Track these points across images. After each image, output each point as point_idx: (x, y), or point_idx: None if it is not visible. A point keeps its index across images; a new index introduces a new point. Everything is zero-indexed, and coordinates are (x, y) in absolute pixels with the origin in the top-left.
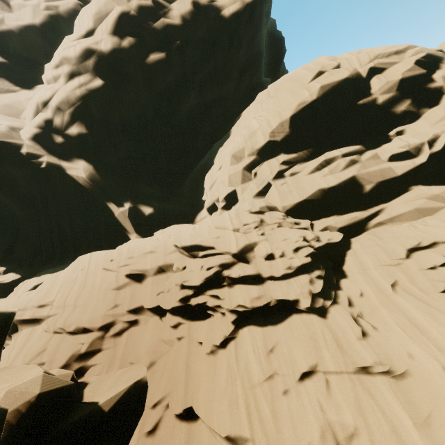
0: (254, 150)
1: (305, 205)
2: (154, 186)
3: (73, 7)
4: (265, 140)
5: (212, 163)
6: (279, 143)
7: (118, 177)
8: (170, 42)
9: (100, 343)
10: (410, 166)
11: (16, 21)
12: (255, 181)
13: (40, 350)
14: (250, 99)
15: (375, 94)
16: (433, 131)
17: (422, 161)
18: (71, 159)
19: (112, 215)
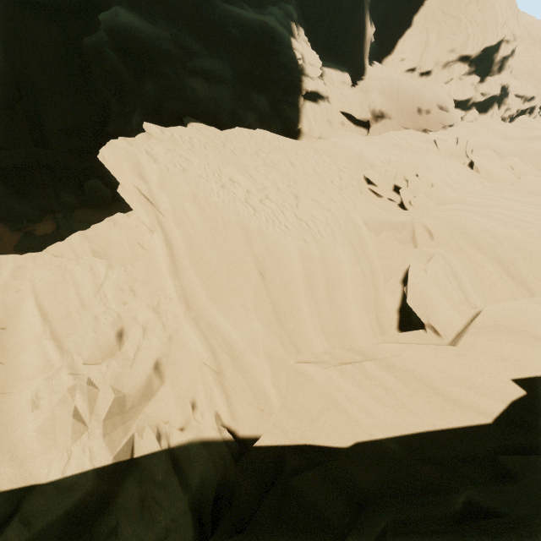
0: (462, 52)
1: (459, 100)
2: None
3: None
4: (471, 51)
5: (410, 16)
6: (471, 58)
7: None
8: None
9: None
10: (481, 99)
11: None
12: (446, 70)
13: None
14: None
15: (498, 54)
16: (494, 88)
17: (484, 99)
18: None
19: (365, 31)
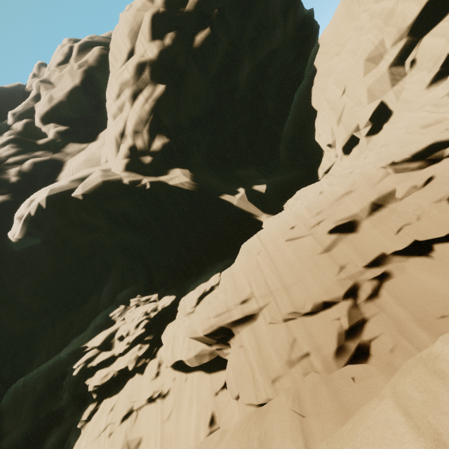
0: (403, 31)
1: None
2: (249, 168)
3: (98, 53)
4: (420, 4)
5: (308, 109)
6: None
7: (211, 173)
8: (207, 16)
9: (358, 313)
10: None
11: (61, 92)
12: (414, 72)
13: (289, 341)
14: (304, 37)
15: None
16: None
17: None
18: (166, 172)
19: (232, 206)
